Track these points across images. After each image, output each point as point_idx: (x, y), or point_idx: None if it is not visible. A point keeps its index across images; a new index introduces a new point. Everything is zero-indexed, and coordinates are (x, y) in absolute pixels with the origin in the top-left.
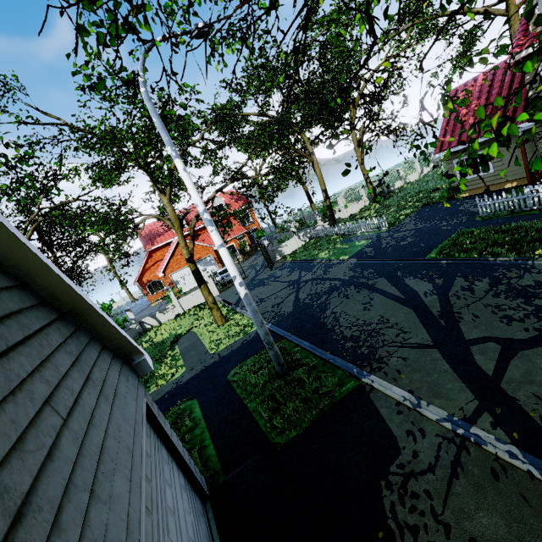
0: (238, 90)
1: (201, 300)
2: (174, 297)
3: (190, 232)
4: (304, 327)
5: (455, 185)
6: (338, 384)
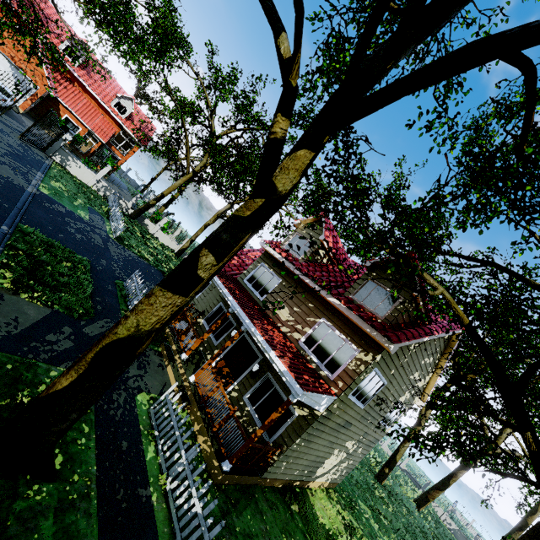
0: (214, 68)
1: None
2: None
3: None
4: None
5: None
6: None
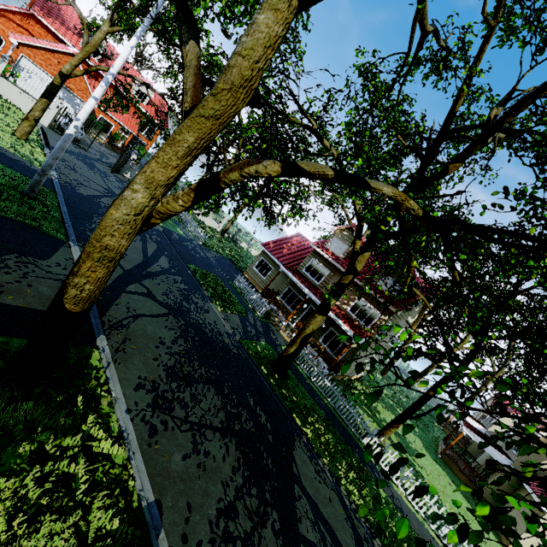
0: None
1: (24, 108)
2: (1, 70)
3: (91, 66)
4: (78, 205)
5: (250, 267)
6: (53, 230)
